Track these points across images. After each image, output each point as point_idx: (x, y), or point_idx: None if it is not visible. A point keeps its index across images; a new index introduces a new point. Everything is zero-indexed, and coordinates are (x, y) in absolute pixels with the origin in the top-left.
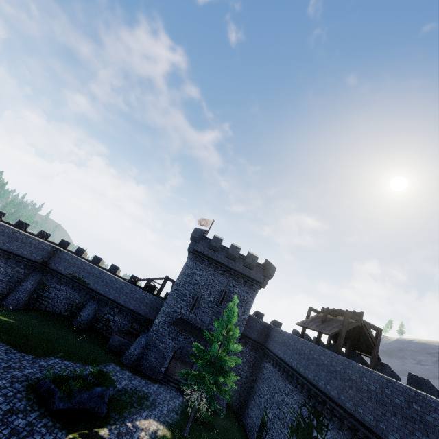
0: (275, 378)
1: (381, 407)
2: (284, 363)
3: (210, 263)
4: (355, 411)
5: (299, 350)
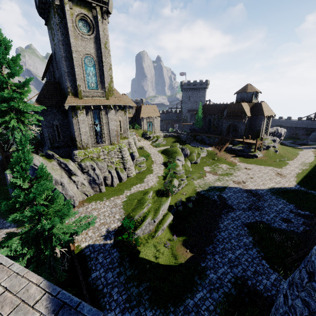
0: None
1: None
2: None
3: None
4: None
5: None
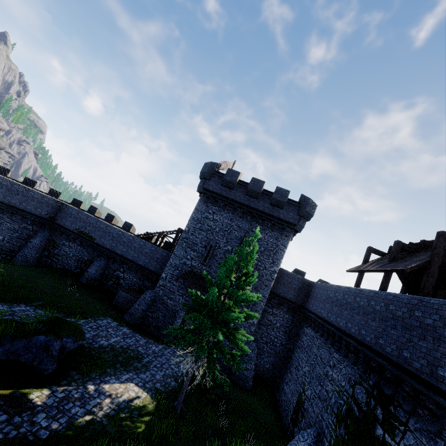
0: (316, 345)
1: None
2: (328, 324)
3: (226, 204)
4: None
5: (350, 303)
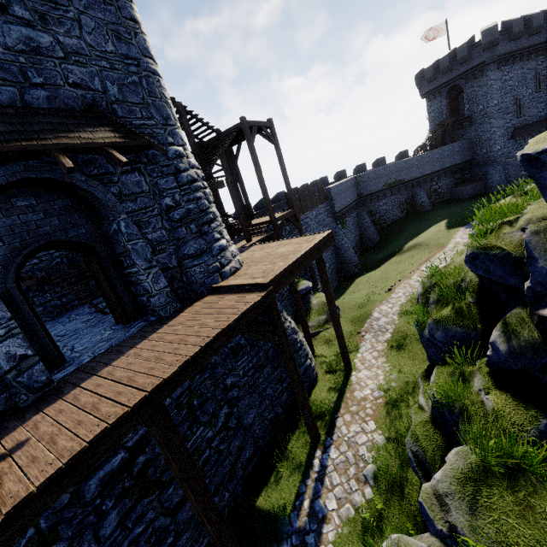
0: None
1: None
2: None
3: (517, 57)
4: None
5: None
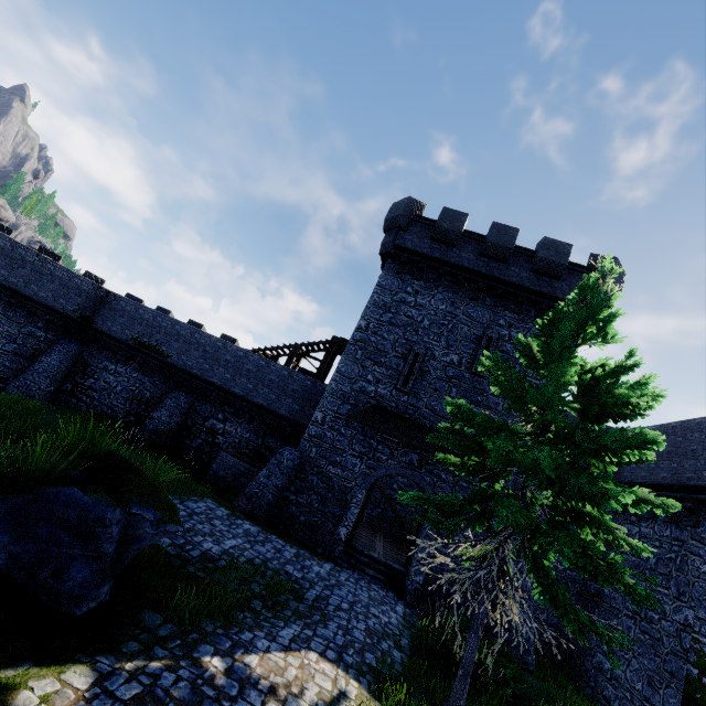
0: None
1: None
2: None
3: (441, 274)
4: None
5: None
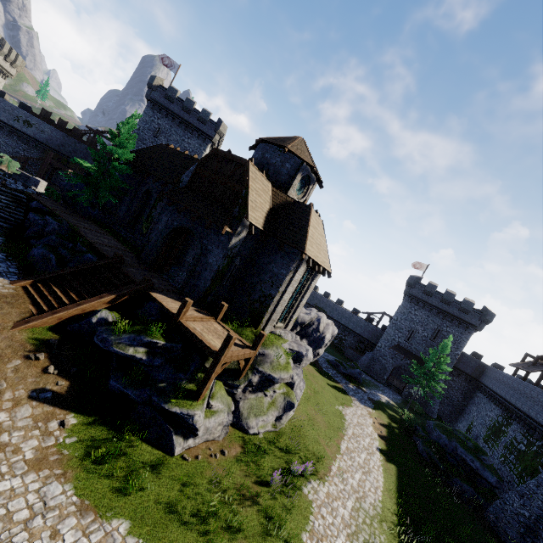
0: (483, 402)
1: (541, 408)
2: (491, 391)
3: (425, 306)
4: (527, 412)
5: (505, 382)
